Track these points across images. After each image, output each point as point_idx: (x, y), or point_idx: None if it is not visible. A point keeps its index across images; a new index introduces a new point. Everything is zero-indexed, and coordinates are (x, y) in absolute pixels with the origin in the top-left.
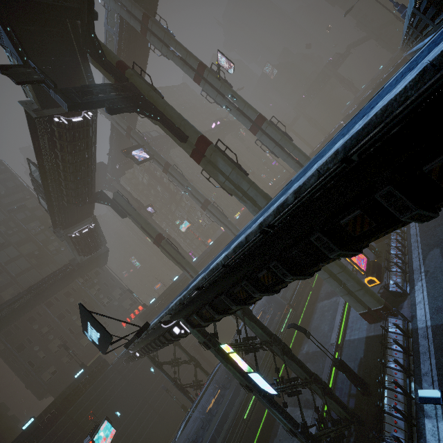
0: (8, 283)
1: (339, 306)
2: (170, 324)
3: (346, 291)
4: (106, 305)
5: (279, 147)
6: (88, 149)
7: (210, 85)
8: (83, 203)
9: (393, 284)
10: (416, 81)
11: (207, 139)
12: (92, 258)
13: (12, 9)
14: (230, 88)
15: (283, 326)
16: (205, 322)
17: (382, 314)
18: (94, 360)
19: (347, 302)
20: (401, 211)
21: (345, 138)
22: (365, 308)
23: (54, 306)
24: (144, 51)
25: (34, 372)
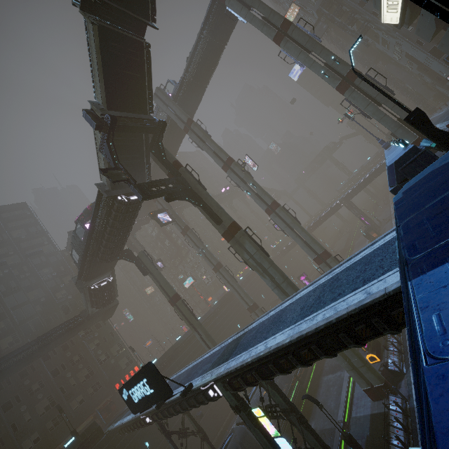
0: (9, 330)
1: (344, 381)
2: (206, 386)
3: (351, 366)
4: (103, 363)
5: (290, 228)
6: (133, 218)
7: (235, 174)
8: (113, 259)
9: (391, 362)
10: (382, 296)
11: (238, 225)
12: (102, 311)
13: (115, 130)
14: (252, 178)
15: (290, 399)
16: (247, 386)
17: (383, 392)
18: (88, 427)
19: (351, 378)
20: (383, 330)
21: (357, 296)
22: (368, 384)
23: (50, 359)
24: (180, 137)
25: (16, 438)
